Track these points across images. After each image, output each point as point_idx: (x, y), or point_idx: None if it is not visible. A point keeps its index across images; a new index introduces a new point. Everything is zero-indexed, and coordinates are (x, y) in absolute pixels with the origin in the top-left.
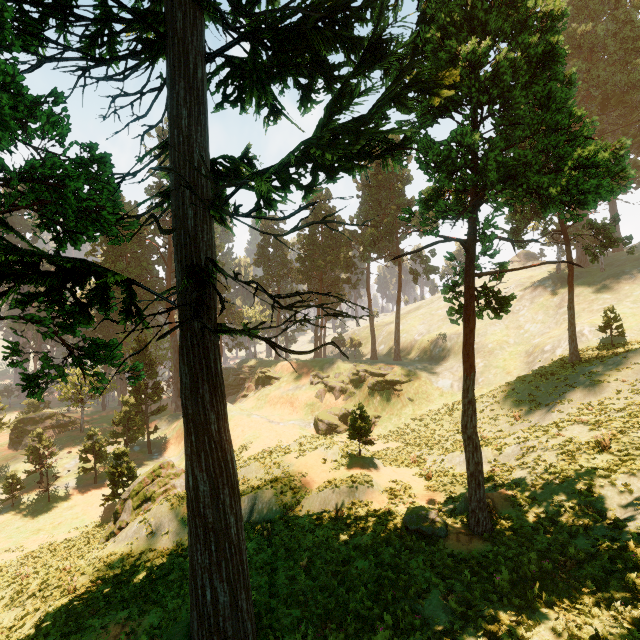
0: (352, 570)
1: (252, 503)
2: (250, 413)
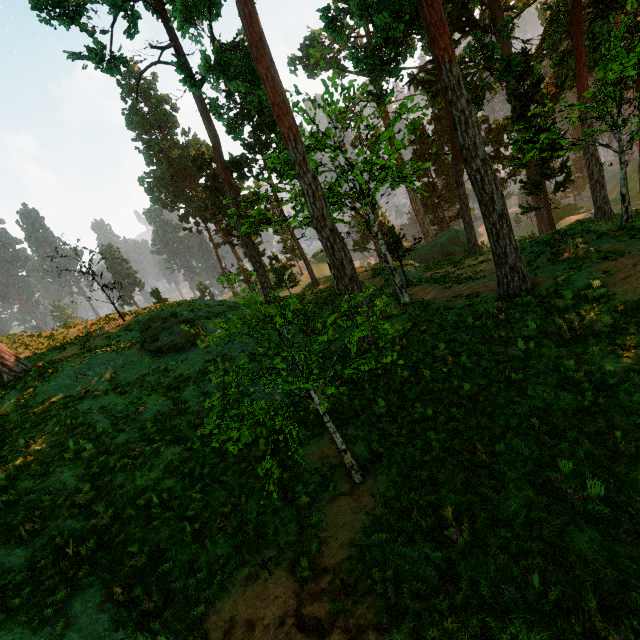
0: None
1: (589, 215)
2: None
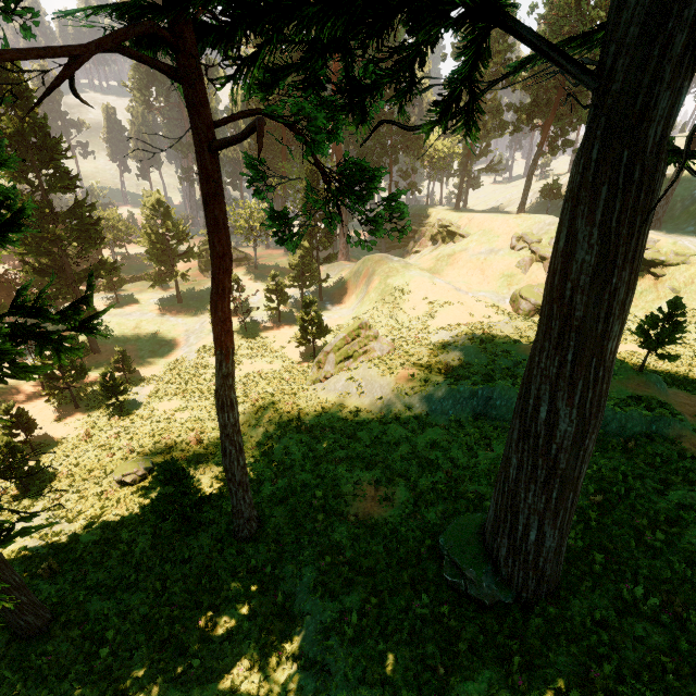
0: (687, 536)
1: (488, 397)
2: (431, 276)
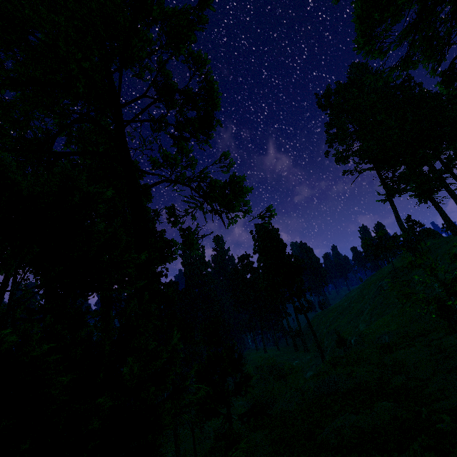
0: None
1: None
2: None
